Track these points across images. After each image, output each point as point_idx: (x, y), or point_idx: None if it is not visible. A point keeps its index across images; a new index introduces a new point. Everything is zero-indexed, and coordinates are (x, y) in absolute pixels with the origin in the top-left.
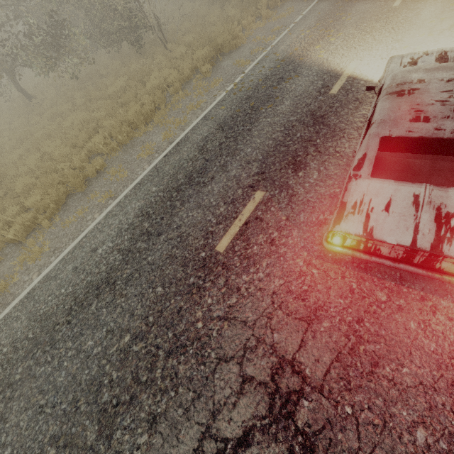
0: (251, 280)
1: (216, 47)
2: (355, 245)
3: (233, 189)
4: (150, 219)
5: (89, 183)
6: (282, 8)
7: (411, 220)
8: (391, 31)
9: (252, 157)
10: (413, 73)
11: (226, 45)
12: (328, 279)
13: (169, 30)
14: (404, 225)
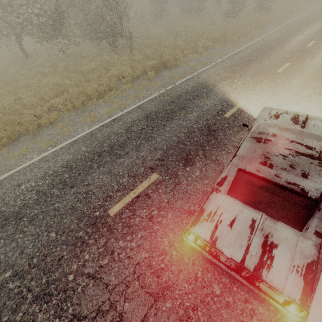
0: (125, 247)
1: (162, 62)
2: (203, 246)
3: (138, 166)
4: (71, 172)
5: (41, 129)
6: (212, 51)
7: (245, 240)
8: (272, 87)
9: (159, 145)
10: (271, 127)
11: (169, 62)
12: (181, 262)
13: (137, 41)
14: (240, 243)
